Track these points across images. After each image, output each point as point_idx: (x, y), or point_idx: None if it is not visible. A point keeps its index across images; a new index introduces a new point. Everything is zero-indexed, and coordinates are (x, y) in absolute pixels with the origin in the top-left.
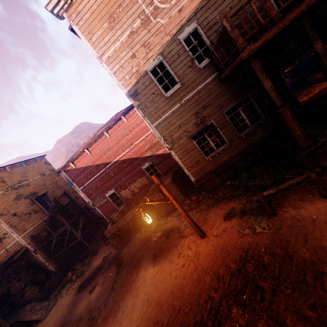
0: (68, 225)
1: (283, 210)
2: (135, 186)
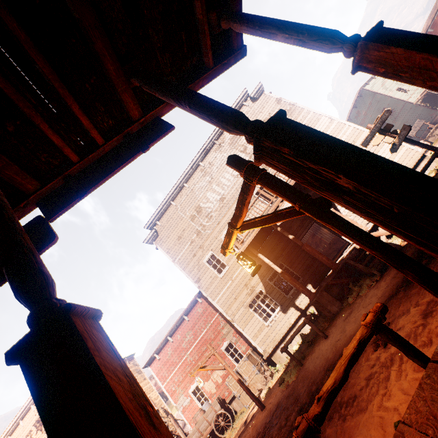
0: None
1: (307, 358)
2: (217, 374)
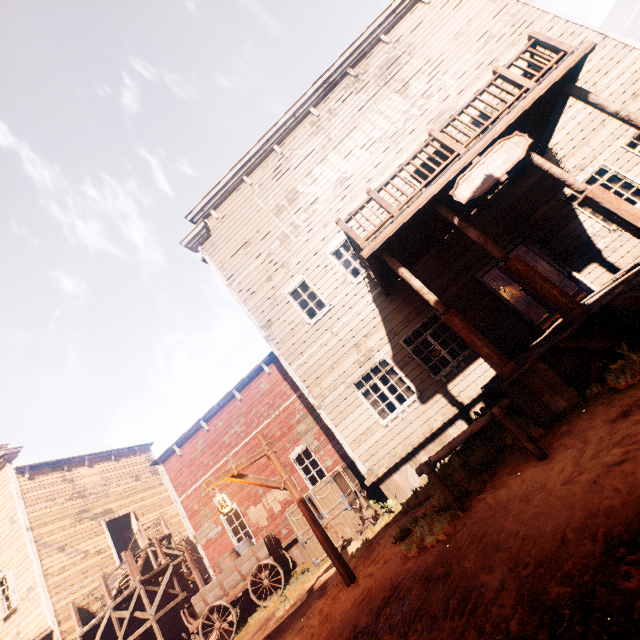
0: (138, 580)
1: (479, 498)
2: (275, 496)
